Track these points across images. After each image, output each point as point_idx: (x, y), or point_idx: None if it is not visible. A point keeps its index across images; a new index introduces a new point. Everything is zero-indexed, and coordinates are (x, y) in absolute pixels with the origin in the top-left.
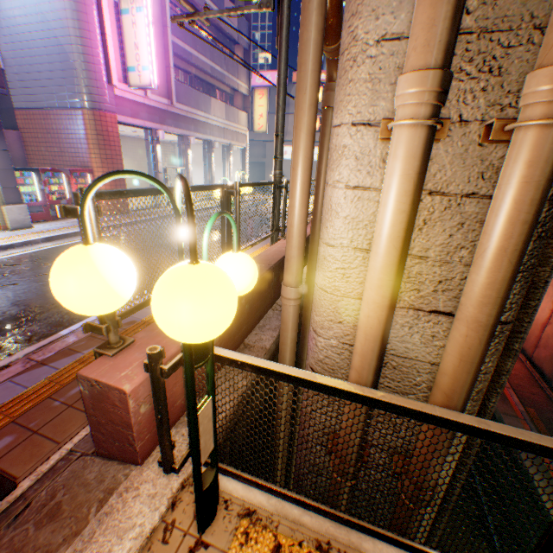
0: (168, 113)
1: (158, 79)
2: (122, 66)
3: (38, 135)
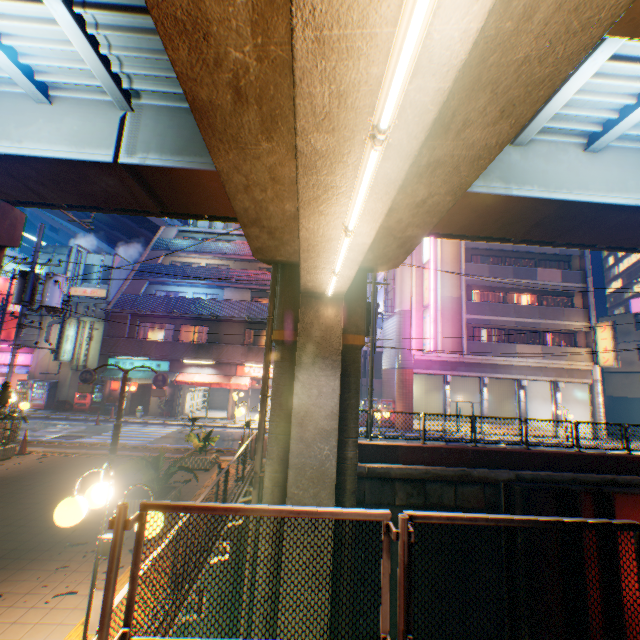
0: (460, 362)
1: (451, 343)
2: (421, 342)
3: (385, 380)
